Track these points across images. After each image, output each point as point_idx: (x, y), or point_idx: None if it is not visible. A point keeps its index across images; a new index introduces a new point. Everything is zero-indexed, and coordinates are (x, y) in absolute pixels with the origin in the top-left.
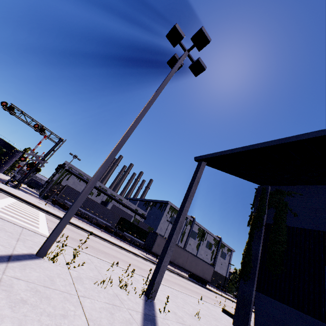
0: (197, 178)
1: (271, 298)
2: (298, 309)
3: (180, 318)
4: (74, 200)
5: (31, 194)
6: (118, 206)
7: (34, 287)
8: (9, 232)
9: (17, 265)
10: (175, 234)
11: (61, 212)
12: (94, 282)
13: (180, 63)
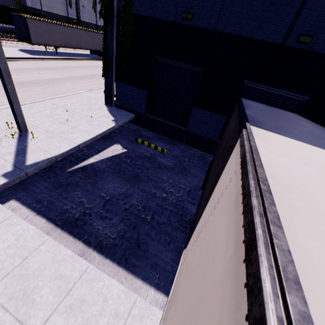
0: None
1: (123, 84)
2: (137, 87)
3: (51, 133)
4: None
5: None
6: None
7: None
8: None
9: None
10: (9, 84)
11: None
12: None
13: None
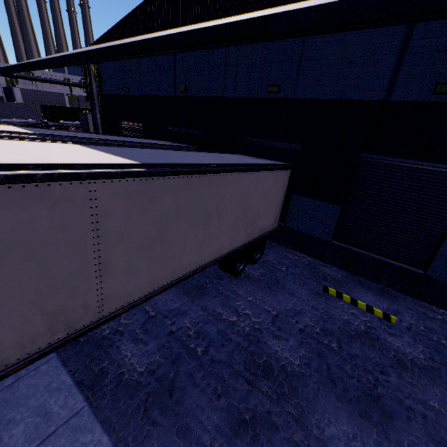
0: None
1: None
2: None
3: None
4: None
5: None
6: (36, 85)
7: None
8: None
9: None
10: None
11: None
12: None
13: None
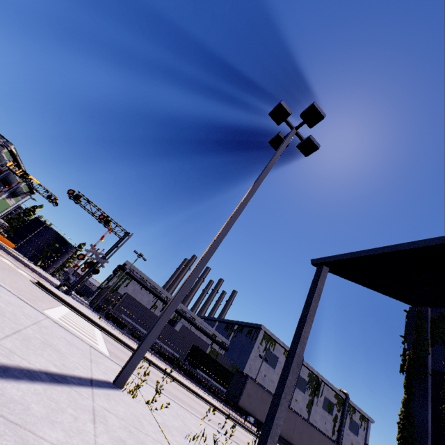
0: (318, 289)
1: None
2: None
3: None
4: (133, 315)
5: (82, 304)
6: (189, 328)
7: (126, 425)
8: (80, 349)
9: (101, 393)
10: (292, 373)
11: (117, 330)
12: (183, 436)
13: (287, 142)
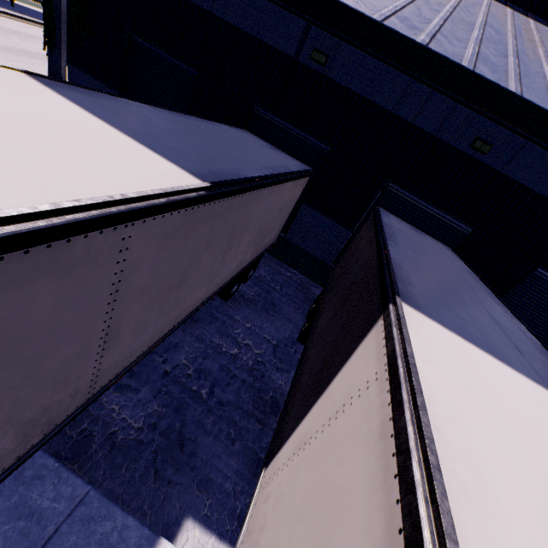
0: None
1: (81, 72)
2: (103, 82)
3: None
4: None
5: None
6: None
7: None
8: None
9: None
10: None
11: None
12: None
13: None
